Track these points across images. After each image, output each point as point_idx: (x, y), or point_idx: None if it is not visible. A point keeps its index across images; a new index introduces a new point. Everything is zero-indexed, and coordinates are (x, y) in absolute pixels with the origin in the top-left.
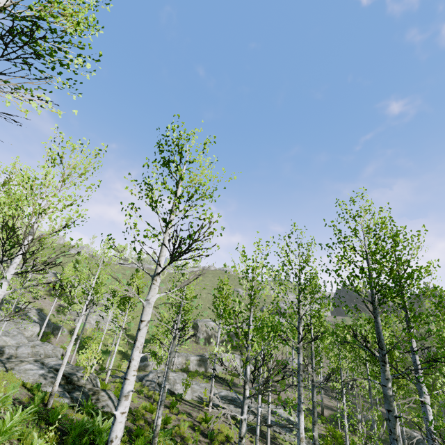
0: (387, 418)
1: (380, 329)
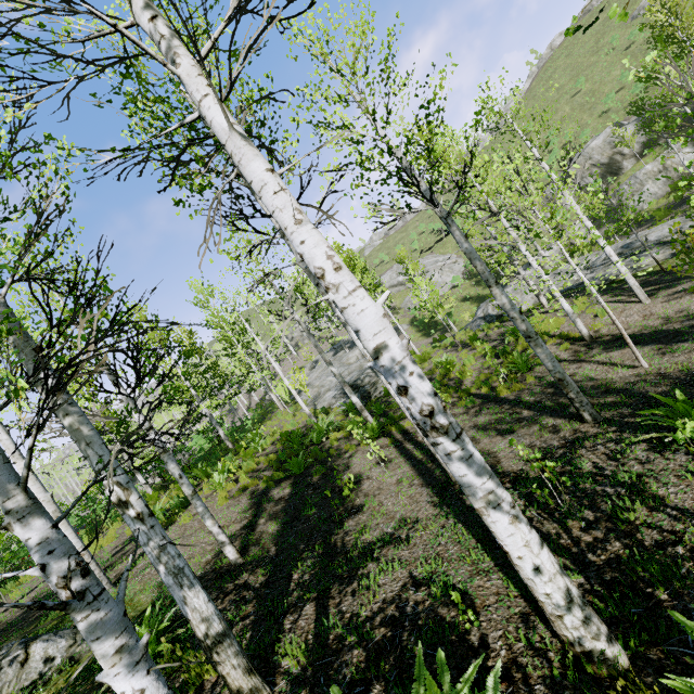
0: None
1: None
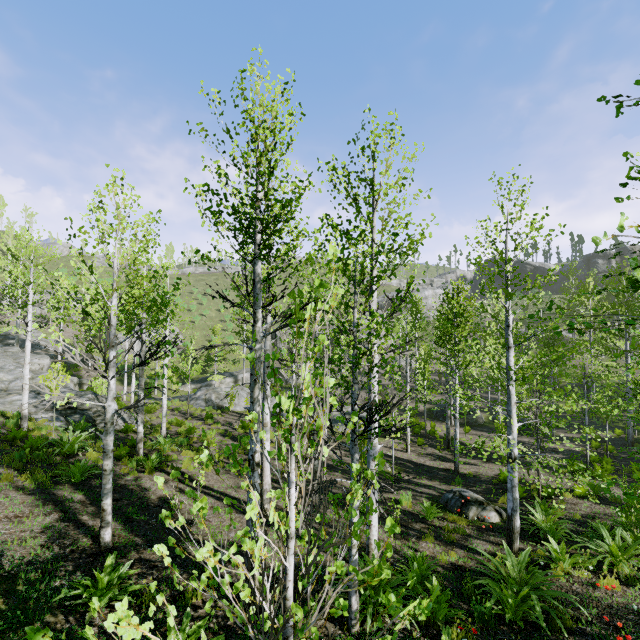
0: (247, 383)
1: (256, 282)
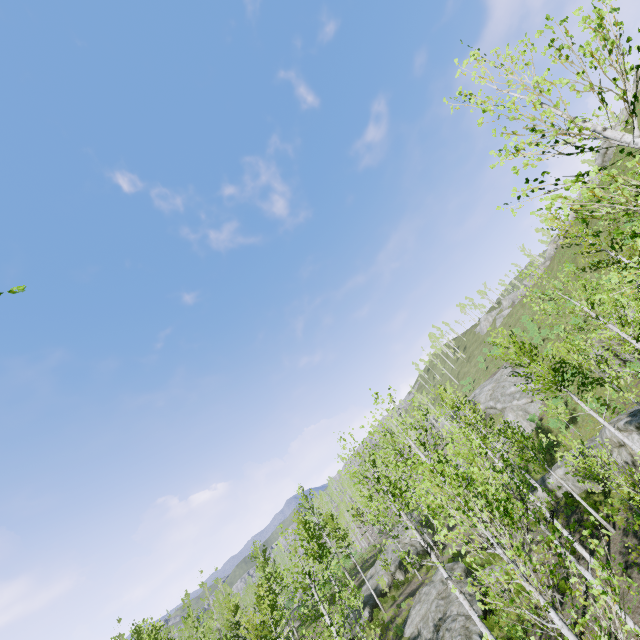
0: None
1: None
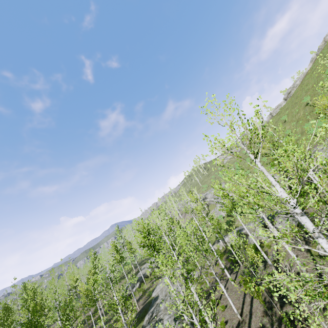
0: None
1: None
